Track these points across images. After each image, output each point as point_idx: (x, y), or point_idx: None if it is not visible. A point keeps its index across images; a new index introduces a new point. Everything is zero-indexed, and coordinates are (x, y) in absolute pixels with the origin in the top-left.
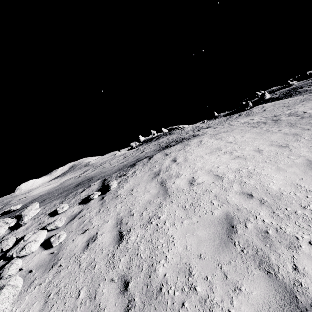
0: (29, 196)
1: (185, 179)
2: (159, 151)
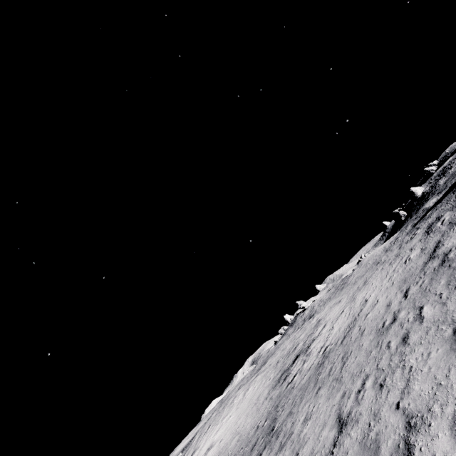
0: None
1: (198, 450)
2: None
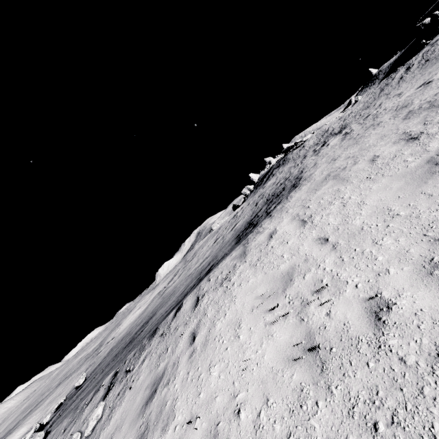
0: (116, 335)
1: None
2: (231, 246)
